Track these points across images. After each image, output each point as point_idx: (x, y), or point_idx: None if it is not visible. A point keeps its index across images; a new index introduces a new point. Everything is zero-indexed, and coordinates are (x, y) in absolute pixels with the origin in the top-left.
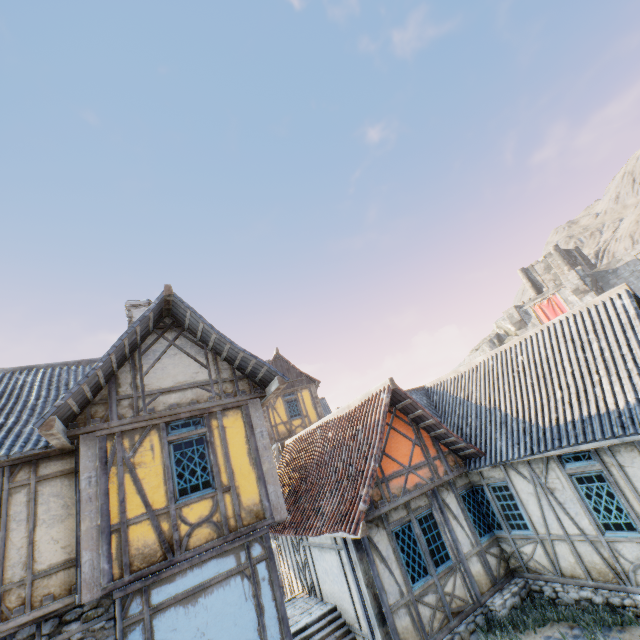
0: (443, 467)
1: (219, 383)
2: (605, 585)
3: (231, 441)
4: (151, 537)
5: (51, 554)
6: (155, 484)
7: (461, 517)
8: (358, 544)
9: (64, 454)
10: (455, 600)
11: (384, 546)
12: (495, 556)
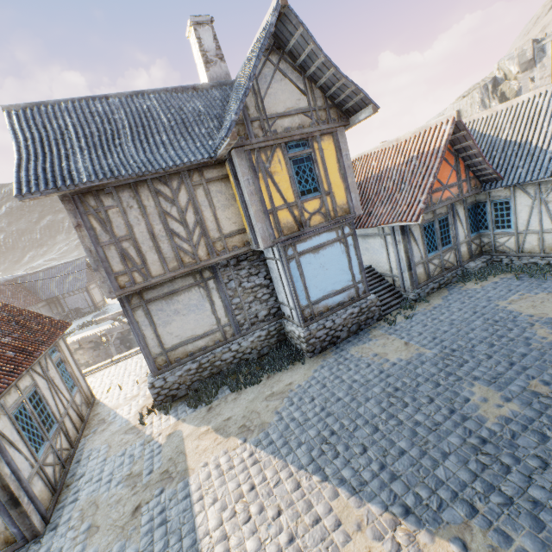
0: (466, 188)
1: (316, 111)
2: (551, 255)
3: (327, 161)
4: (290, 219)
5: (229, 226)
6: (286, 187)
7: (463, 222)
8: (403, 231)
9: (215, 165)
10: (448, 263)
11: (416, 234)
12: (476, 244)
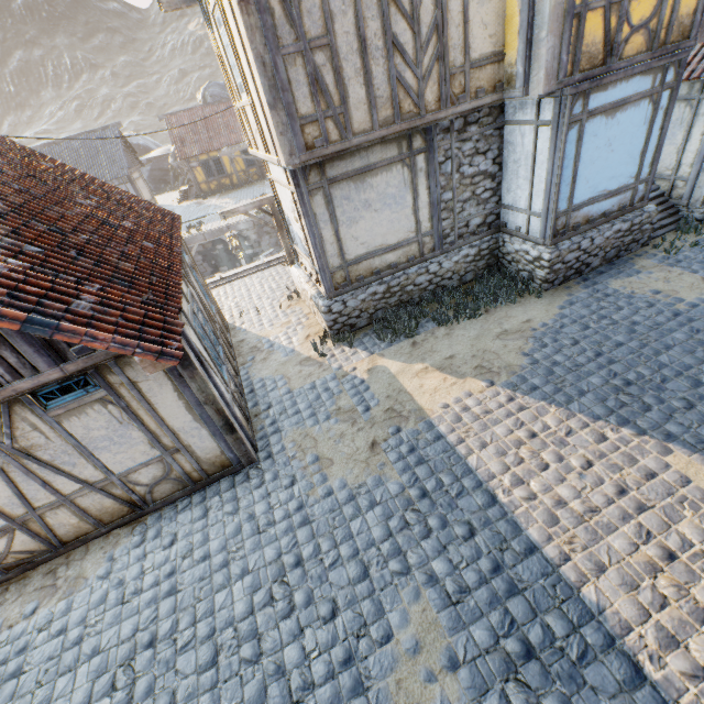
0: None
1: None
2: None
3: None
4: (598, 35)
5: (480, 43)
6: None
7: None
8: None
9: None
10: None
11: None
12: None
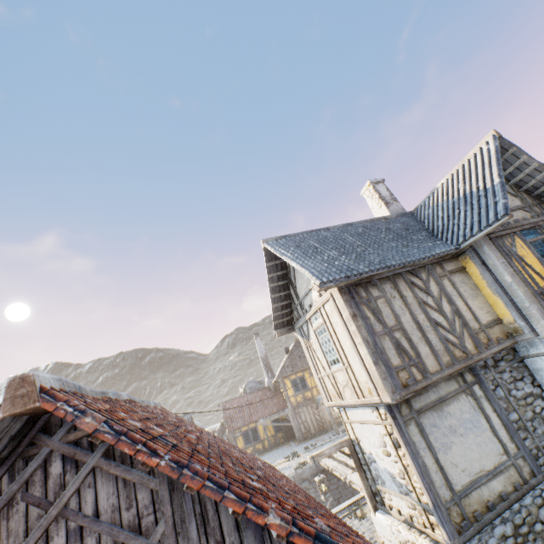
0: None
1: (530, 206)
2: None
3: None
4: None
5: (483, 316)
6: (539, 269)
7: None
8: None
9: (449, 259)
10: None
11: None
12: None
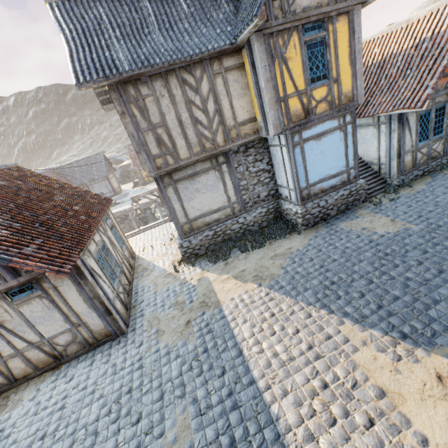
0: None
1: None
2: None
3: (339, 45)
4: (298, 106)
5: (242, 115)
6: (298, 74)
7: None
8: (399, 120)
9: (232, 53)
10: (434, 153)
11: (412, 123)
12: None
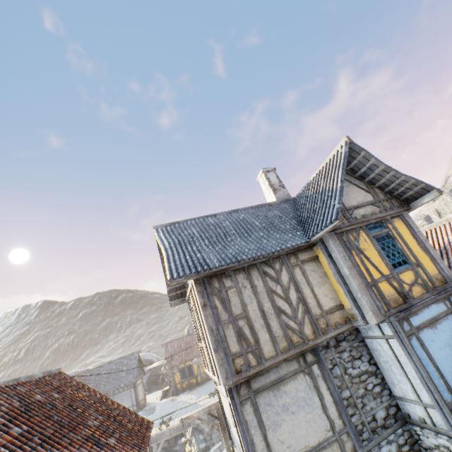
0: None
1: (381, 202)
2: None
3: (404, 237)
4: (391, 290)
5: (326, 302)
6: (377, 261)
7: None
8: None
9: (305, 249)
10: None
11: None
12: None
